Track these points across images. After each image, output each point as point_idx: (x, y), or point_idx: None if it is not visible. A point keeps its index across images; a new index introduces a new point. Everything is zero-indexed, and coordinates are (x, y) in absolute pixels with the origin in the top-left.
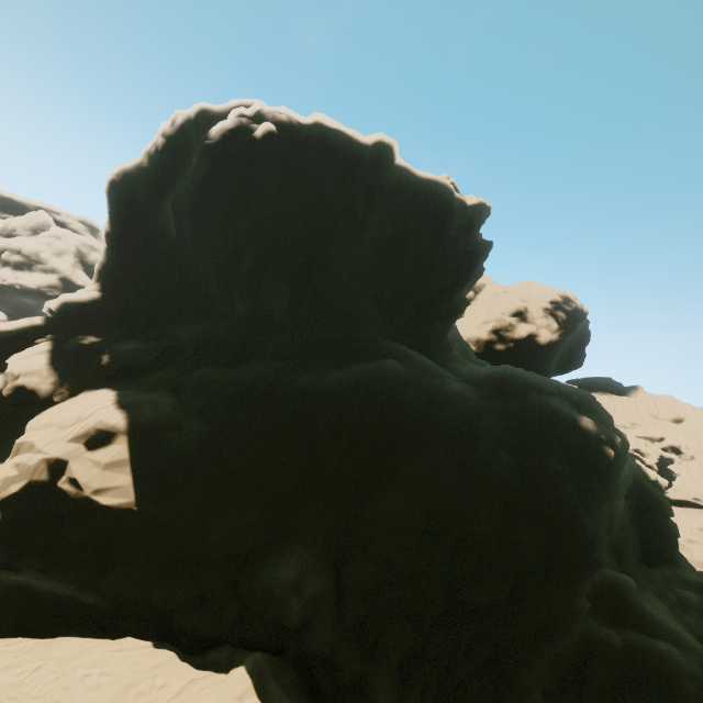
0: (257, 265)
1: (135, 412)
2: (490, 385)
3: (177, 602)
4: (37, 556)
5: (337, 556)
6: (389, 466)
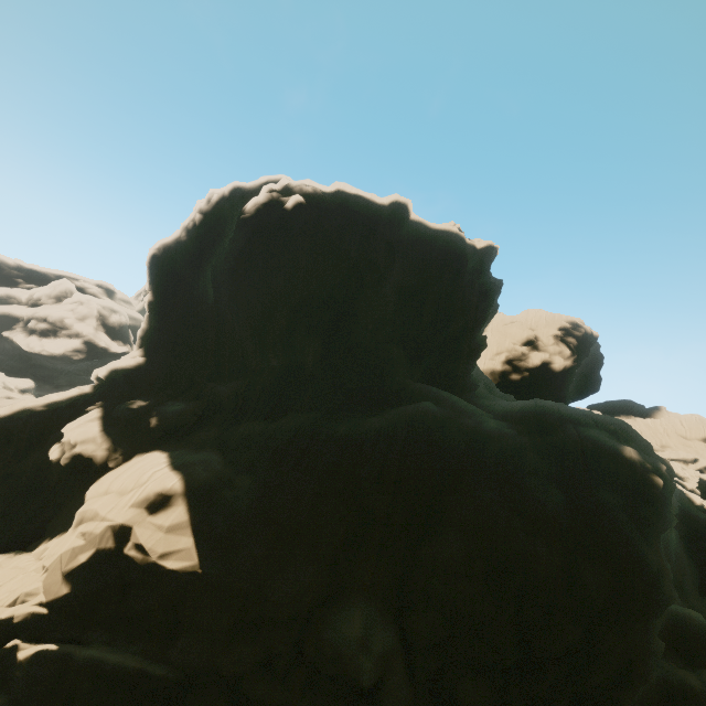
0: (291, 321)
1: (189, 472)
2: (525, 420)
3: (245, 668)
4: (103, 628)
5: (398, 608)
6: (437, 509)
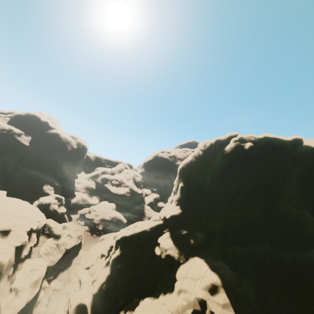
0: (247, 197)
1: (220, 274)
2: None
3: None
4: None
5: None
6: None
